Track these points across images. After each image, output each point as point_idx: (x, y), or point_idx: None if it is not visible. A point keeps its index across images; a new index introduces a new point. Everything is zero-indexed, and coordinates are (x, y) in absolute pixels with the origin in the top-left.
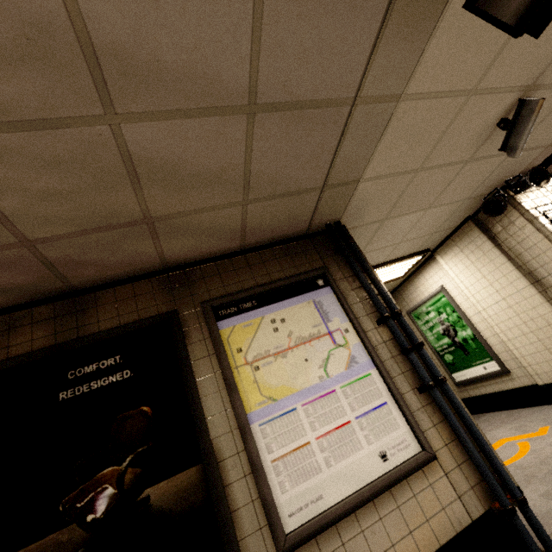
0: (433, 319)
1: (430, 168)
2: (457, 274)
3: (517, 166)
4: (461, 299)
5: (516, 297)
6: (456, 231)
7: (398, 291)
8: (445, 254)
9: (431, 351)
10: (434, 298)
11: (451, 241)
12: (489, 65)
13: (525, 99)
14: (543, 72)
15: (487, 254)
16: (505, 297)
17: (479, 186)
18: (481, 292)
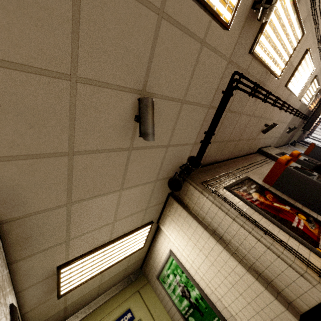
0: (172, 281)
1: (88, 152)
2: (175, 239)
3: (181, 157)
4: (184, 260)
5: (212, 254)
6: (165, 205)
7: (147, 258)
8: (164, 223)
9: (180, 314)
10: (168, 261)
11: (165, 212)
12: (72, 52)
13: (139, 98)
14: (147, 82)
15: (186, 219)
16: (207, 254)
17: (160, 170)
18: (192, 253)
